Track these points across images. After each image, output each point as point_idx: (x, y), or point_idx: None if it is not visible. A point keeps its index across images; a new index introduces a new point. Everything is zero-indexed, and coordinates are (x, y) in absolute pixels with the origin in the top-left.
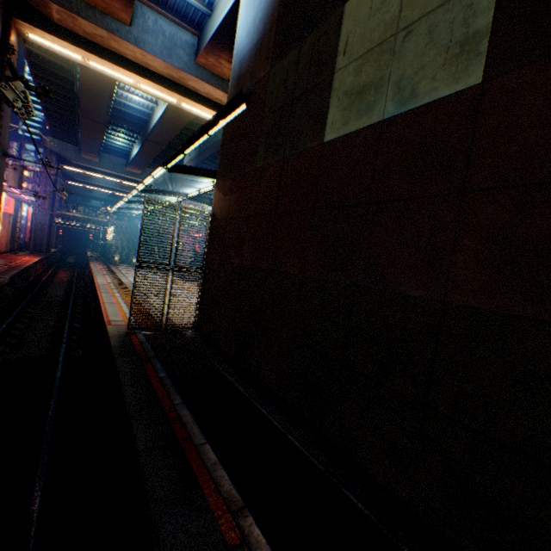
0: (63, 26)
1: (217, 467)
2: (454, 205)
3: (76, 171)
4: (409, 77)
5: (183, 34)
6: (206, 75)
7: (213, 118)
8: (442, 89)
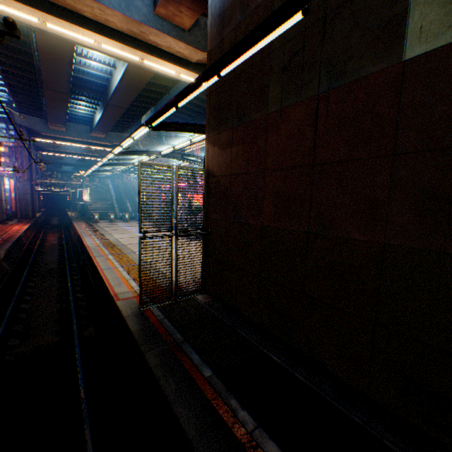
0: None
1: None
2: None
3: (46, 142)
4: None
5: None
6: (166, 26)
7: (232, 49)
8: None
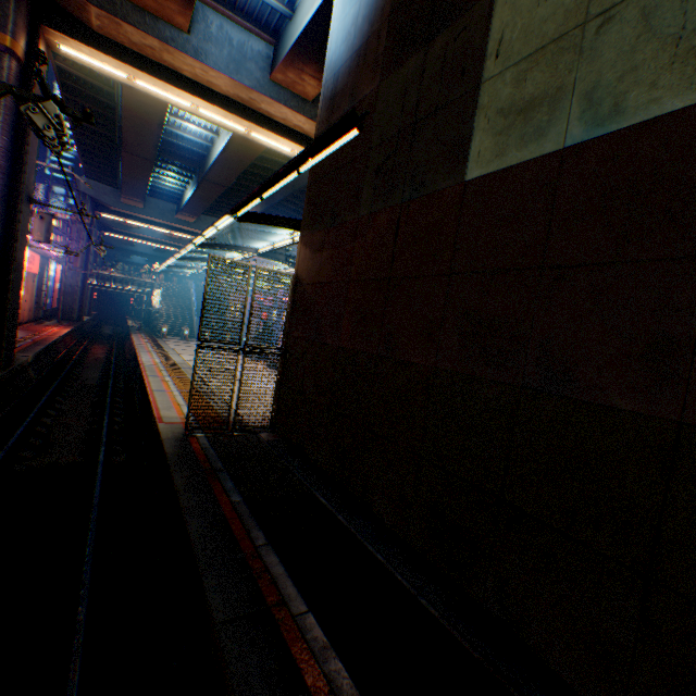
0: (103, 35)
1: (328, 656)
2: (695, 274)
3: (114, 220)
4: (608, 84)
5: (255, 43)
6: (283, 95)
7: (307, 149)
8: (669, 101)
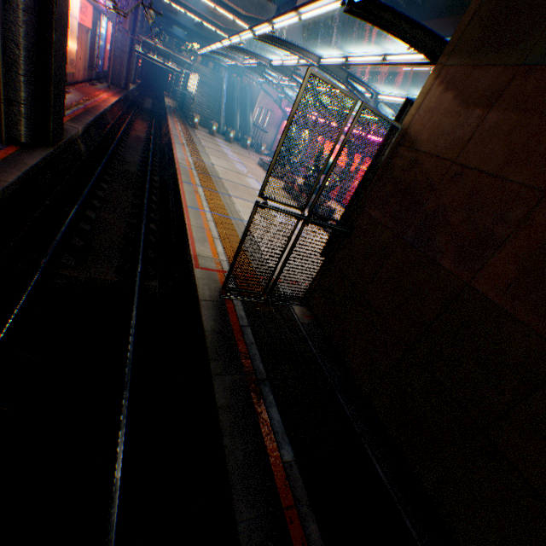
0: None
1: None
2: None
3: None
4: None
5: None
6: None
7: None
8: None
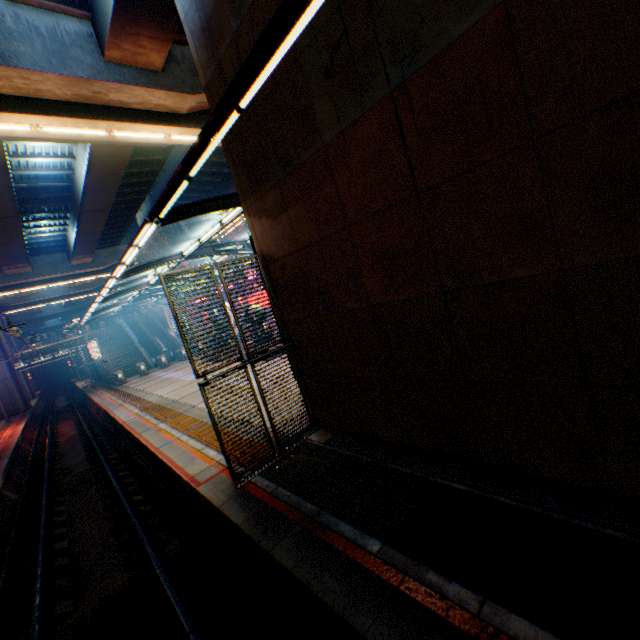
0: None
1: None
2: None
3: (8, 296)
4: None
5: (67, 24)
6: (129, 74)
7: (248, 62)
8: None
